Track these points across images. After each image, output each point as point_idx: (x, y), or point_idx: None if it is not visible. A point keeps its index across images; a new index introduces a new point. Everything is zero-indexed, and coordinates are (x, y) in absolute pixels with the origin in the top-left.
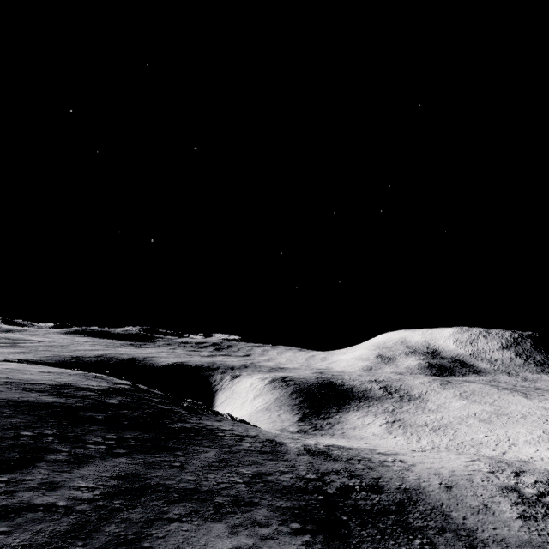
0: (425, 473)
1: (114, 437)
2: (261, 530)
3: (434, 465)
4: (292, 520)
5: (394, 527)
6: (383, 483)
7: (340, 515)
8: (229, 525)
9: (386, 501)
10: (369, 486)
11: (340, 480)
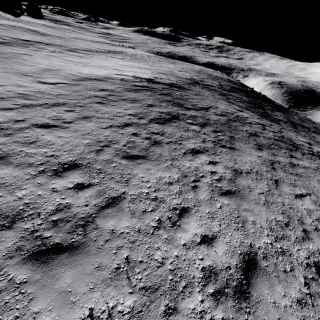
0: None
1: (268, 104)
2: None
3: None
4: None
5: None
6: None
7: None
8: None
9: None
10: None
11: None
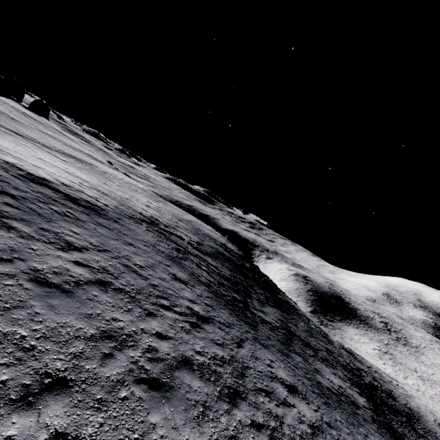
0: (423, 407)
1: (263, 292)
2: (344, 382)
3: (429, 406)
4: (355, 386)
5: (406, 424)
6: (394, 395)
7: (376, 399)
8: (331, 371)
9: (399, 407)
10: (386, 392)
11: (369, 378)
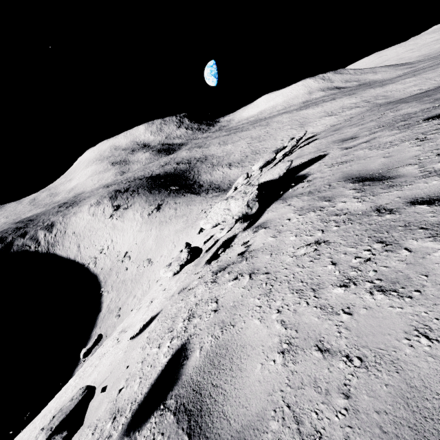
0: None
1: None
2: None
3: None
4: None
5: None
6: None
7: None
8: None
9: None
10: None
11: None
